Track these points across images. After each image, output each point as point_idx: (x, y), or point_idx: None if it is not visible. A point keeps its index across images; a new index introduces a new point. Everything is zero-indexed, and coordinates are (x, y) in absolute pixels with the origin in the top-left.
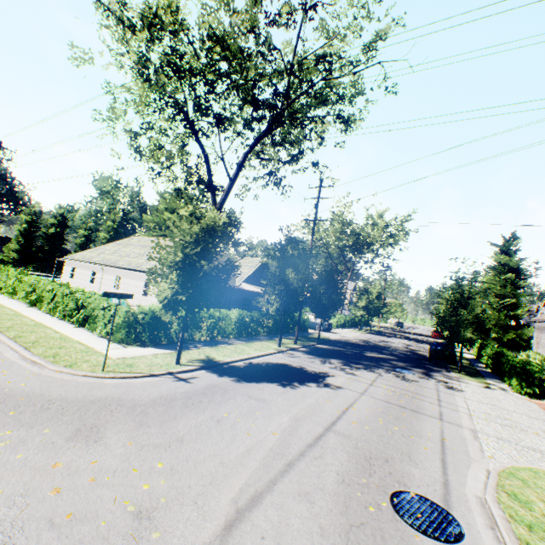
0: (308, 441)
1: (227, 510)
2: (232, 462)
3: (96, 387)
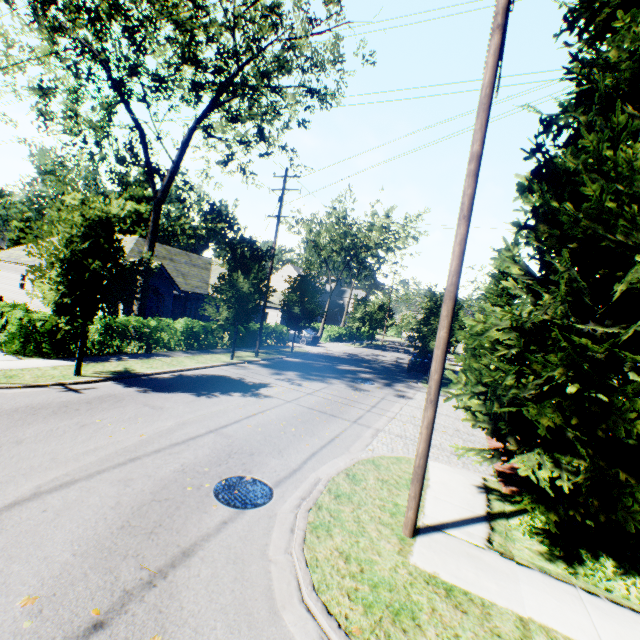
0: (177, 441)
1: (24, 493)
2: (67, 458)
3: None
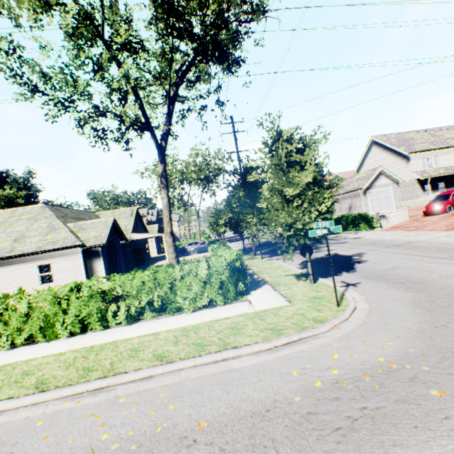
0: None
1: None
2: None
3: (383, 310)
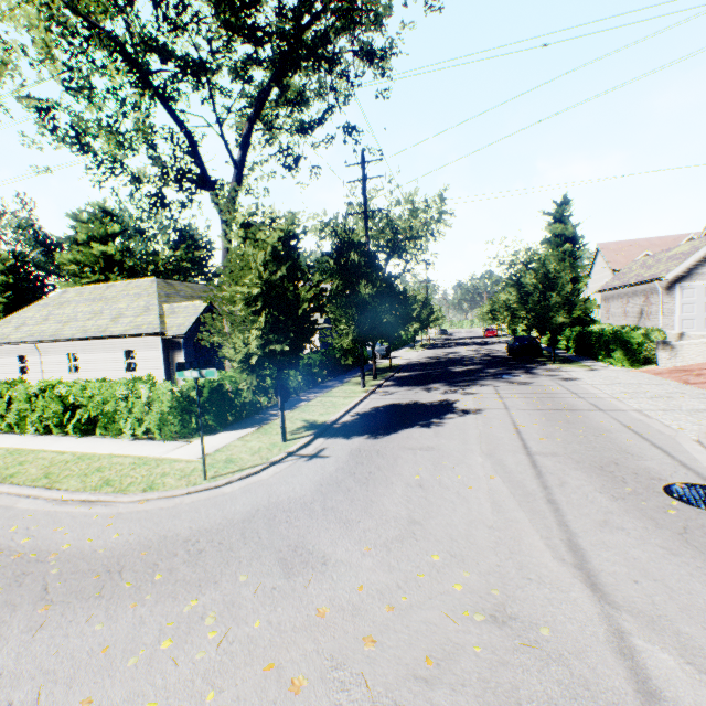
0: (531, 472)
1: (568, 572)
2: (500, 522)
3: (223, 501)
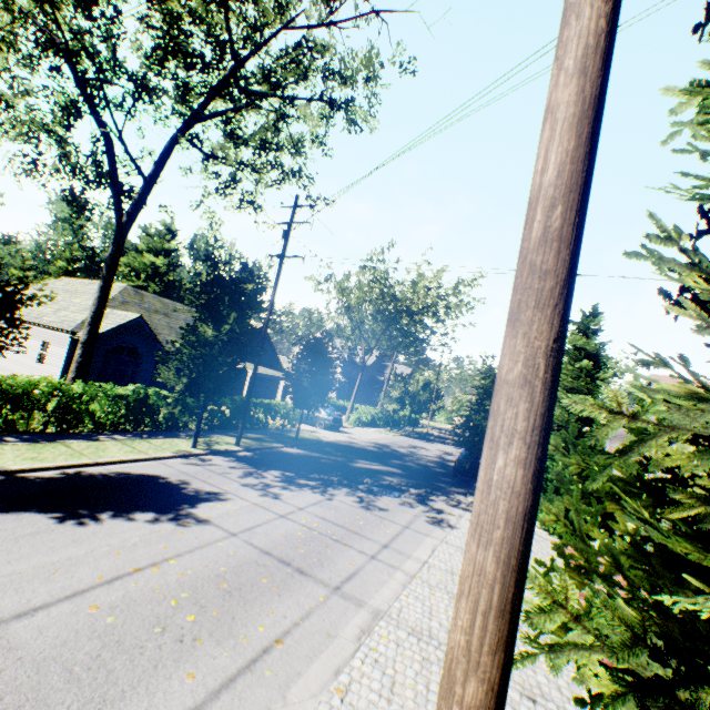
0: None
1: None
2: None
3: None
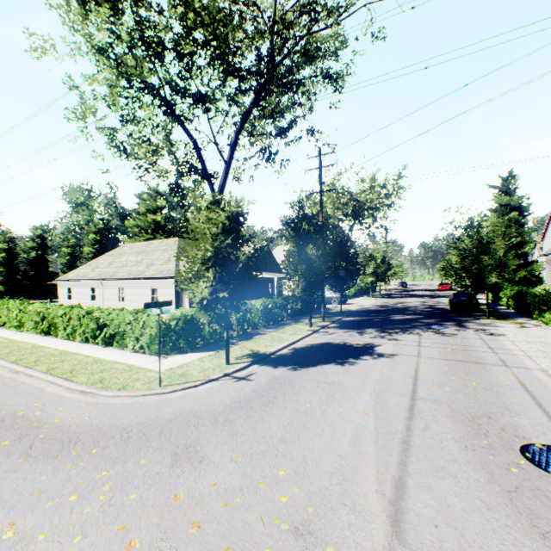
0: (404, 414)
1: (381, 505)
2: (350, 453)
3: (163, 404)
